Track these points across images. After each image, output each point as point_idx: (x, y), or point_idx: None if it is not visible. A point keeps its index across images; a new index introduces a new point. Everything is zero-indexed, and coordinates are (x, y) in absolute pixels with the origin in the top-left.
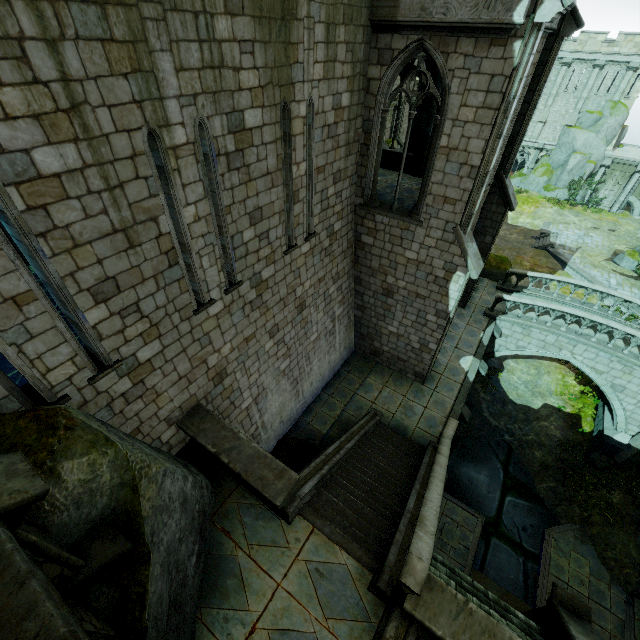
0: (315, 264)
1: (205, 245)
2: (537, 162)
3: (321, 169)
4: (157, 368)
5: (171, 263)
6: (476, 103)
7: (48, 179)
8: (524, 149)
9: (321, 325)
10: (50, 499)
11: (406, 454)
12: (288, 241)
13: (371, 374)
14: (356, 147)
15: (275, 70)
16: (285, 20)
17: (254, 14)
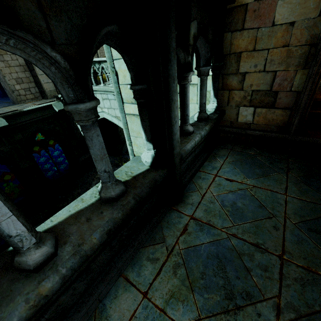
0: None
1: None
2: None
3: None
4: None
5: None
6: None
7: None
8: None
9: None
10: None
11: None
12: None
13: None
14: None
15: None
16: None
17: None
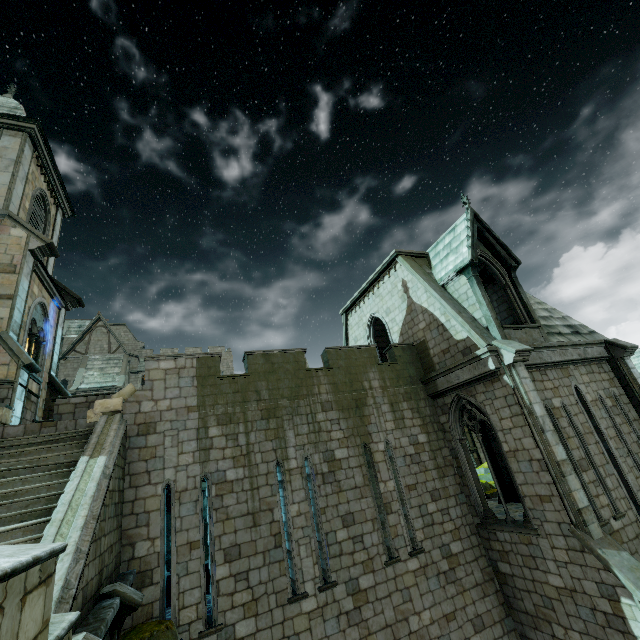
0: (432, 589)
1: (304, 536)
2: None
3: (412, 487)
4: None
5: (276, 544)
6: (507, 415)
7: (228, 482)
8: None
9: None
10: None
11: None
12: (390, 552)
13: None
14: (451, 470)
15: (355, 429)
16: (359, 407)
17: (339, 409)
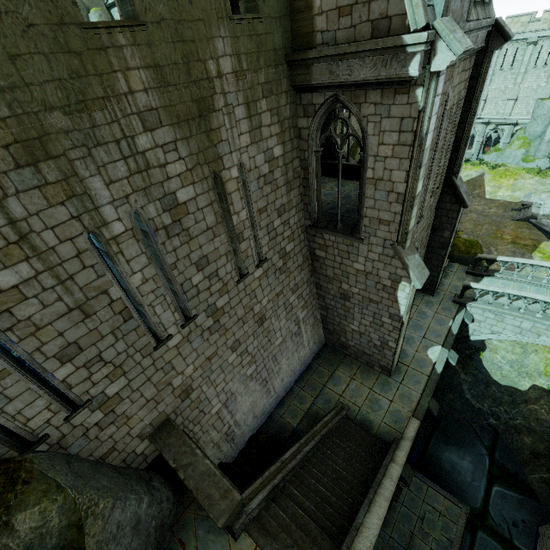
0: (271, 283)
1: (156, 297)
2: (512, 136)
3: (263, 209)
4: (125, 398)
5: (126, 319)
6: (392, 141)
7: (8, 291)
8: (497, 126)
9: (285, 330)
10: (4, 548)
11: (368, 453)
12: (240, 271)
13: (340, 366)
14: (297, 182)
15: (201, 153)
16: (203, 116)
17: (172, 122)
